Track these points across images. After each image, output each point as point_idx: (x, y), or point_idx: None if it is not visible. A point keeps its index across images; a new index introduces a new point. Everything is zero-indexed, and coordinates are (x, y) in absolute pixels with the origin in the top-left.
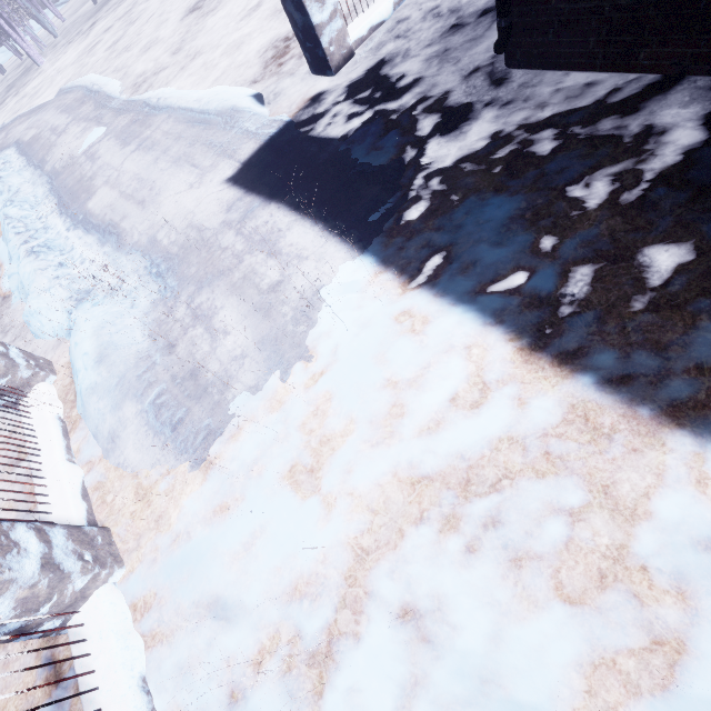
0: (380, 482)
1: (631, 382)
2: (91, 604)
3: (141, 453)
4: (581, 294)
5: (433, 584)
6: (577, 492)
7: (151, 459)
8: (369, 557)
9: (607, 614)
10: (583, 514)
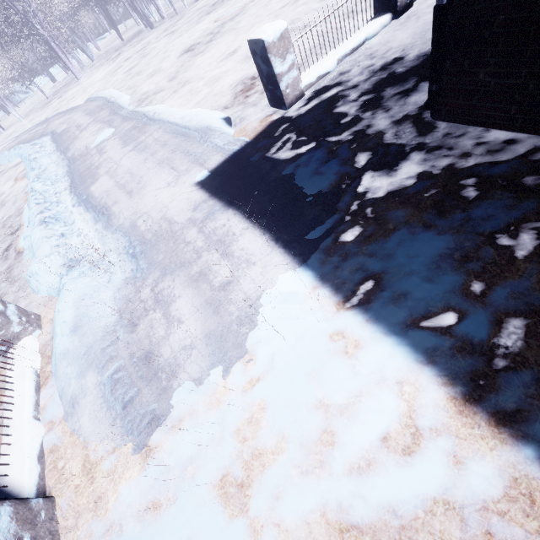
0: (308, 519)
1: None
2: None
3: (94, 425)
4: (515, 348)
5: None
6: None
7: (101, 432)
8: None
9: None
10: None
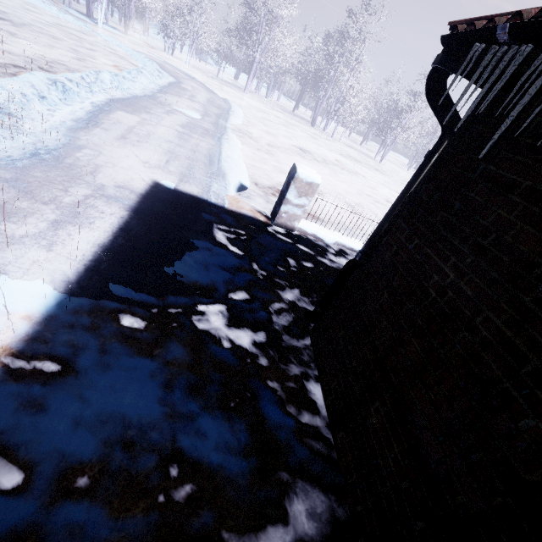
0: None
1: None
2: None
3: None
4: None
5: None
6: None
7: None
8: None
9: None
10: None
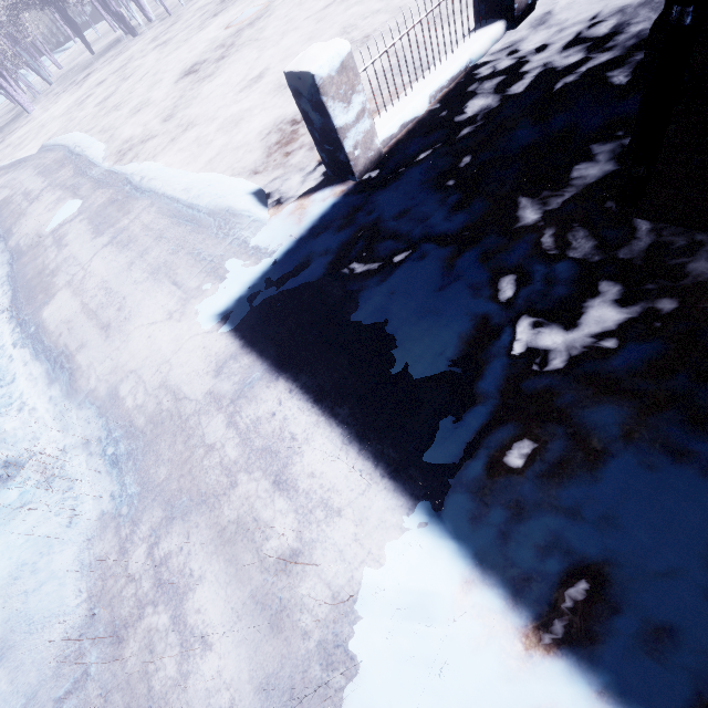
0: None
1: None
2: None
3: None
4: None
5: None
6: None
7: None
8: None
9: None
10: None
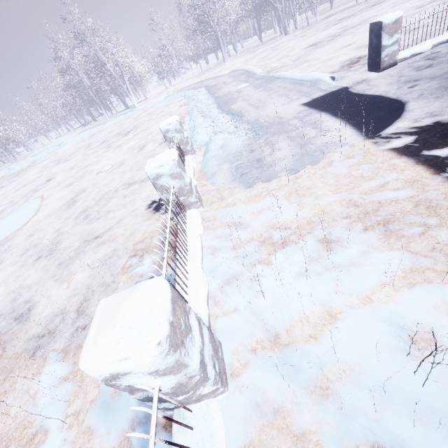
0: (331, 203)
1: None
2: (190, 211)
3: (224, 180)
4: None
5: (342, 234)
6: (437, 220)
7: (227, 182)
8: (314, 223)
9: (429, 257)
10: (436, 229)
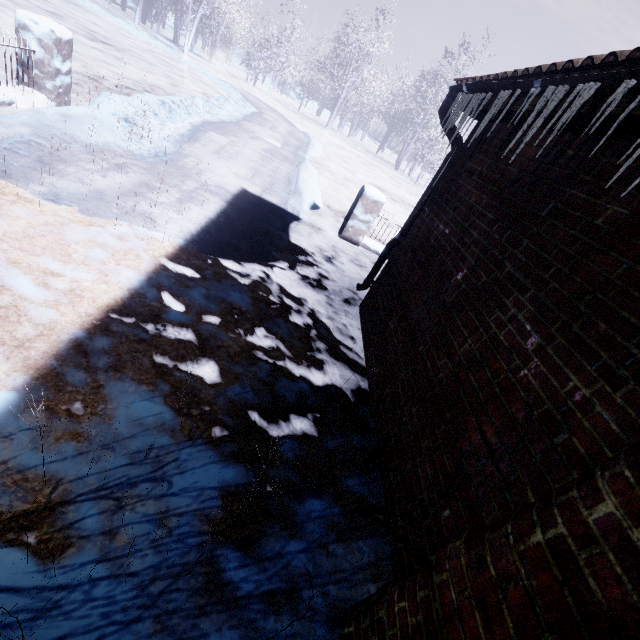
0: None
1: (80, 355)
2: None
3: None
4: (167, 335)
5: None
6: None
7: None
8: None
9: None
10: None
